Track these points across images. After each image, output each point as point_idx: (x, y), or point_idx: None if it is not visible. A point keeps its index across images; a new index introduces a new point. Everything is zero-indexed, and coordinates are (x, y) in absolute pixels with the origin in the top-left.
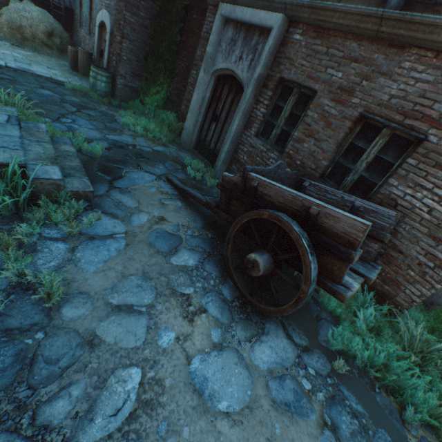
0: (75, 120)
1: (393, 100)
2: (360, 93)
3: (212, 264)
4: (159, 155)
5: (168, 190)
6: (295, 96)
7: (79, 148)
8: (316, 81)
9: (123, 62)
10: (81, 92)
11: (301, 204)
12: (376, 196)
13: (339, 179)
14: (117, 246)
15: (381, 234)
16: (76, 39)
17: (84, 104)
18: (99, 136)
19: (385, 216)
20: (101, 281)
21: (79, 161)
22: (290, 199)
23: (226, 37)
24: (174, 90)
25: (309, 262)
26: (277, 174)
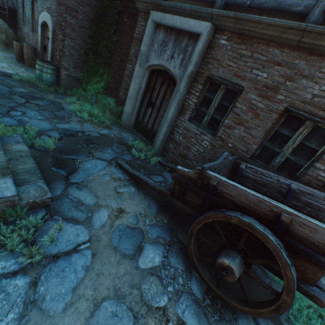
0: (25, 112)
1: (316, 98)
2: (284, 91)
3: (175, 256)
4: (106, 139)
5: (120, 175)
6: (223, 90)
7: (31, 143)
8: (243, 79)
9: (66, 57)
10: (29, 82)
11: (269, 209)
12: (305, 177)
13: (267, 159)
14: (83, 261)
15: (319, 215)
16: (20, 35)
17: (32, 94)
18: (49, 126)
19: (321, 199)
20: (72, 322)
21: (32, 161)
22: (255, 202)
23: (157, 39)
24: (111, 78)
25: (291, 275)
26: (223, 164)
